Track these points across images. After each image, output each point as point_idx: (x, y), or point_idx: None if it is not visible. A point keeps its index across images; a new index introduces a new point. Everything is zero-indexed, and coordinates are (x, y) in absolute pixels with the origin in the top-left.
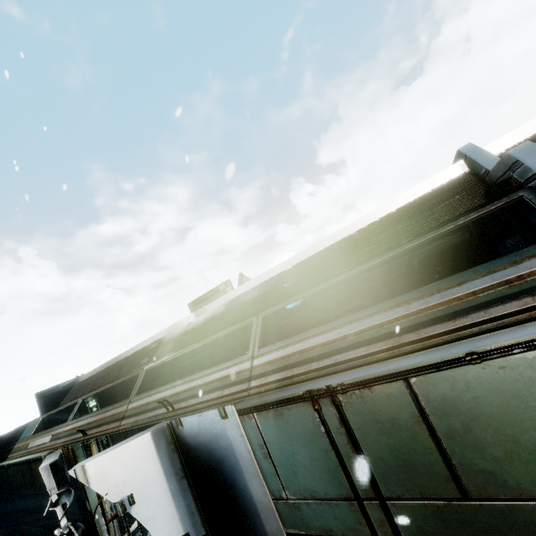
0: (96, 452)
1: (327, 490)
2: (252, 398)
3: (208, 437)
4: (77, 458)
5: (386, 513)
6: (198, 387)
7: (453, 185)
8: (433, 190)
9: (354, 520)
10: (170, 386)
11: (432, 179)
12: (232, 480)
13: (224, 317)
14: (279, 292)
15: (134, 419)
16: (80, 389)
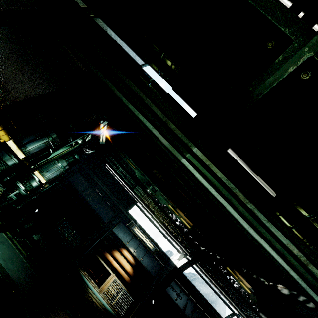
0: None
1: None
2: None
3: None
4: None
5: None
6: None
7: None
8: None
9: None
10: None
11: None
12: None
13: None
14: None
15: None
16: None
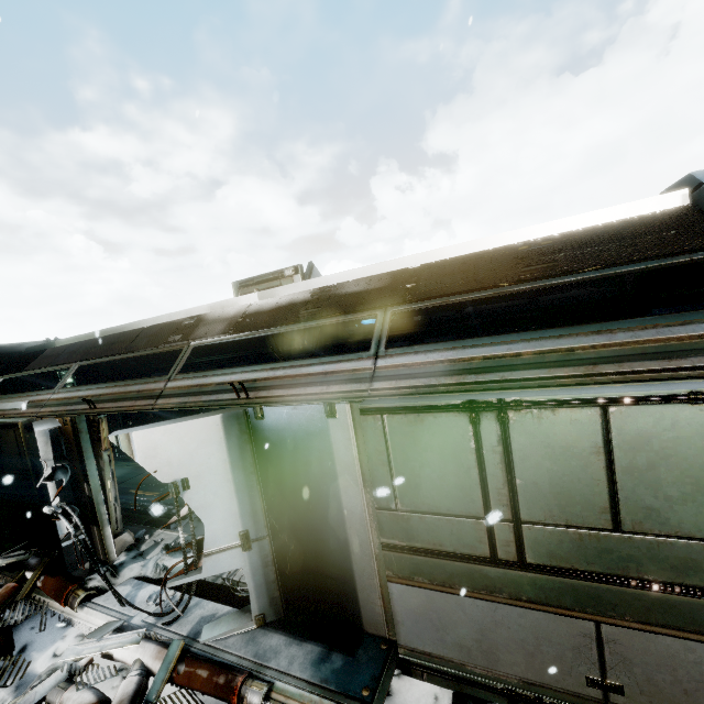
0: (106, 432)
1: (452, 506)
2: (378, 399)
3: (300, 435)
4: (79, 433)
5: (517, 535)
6: (287, 377)
7: (667, 217)
8: (638, 217)
9: (475, 538)
10: (239, 370)
11: (641, 203)
12: (319, 485)
13: (311, 307)
14: (400, 292)
15: (180, 399)
16: (61, 355)
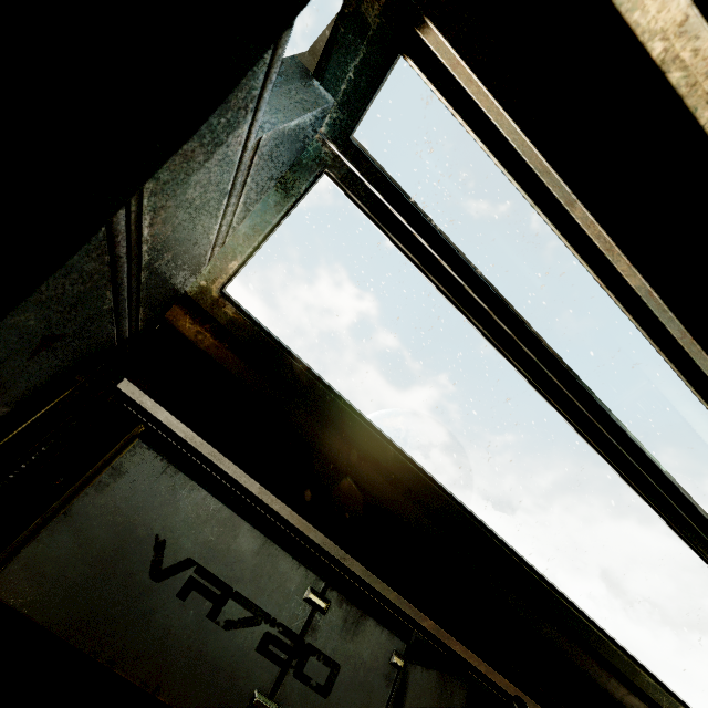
0: None
1: None
2: None
3: None
4: None
5: None
6: None
7: None
8: None
9: None
10: None
11: None
12: None
13: None
14: None
15: None
16: None
